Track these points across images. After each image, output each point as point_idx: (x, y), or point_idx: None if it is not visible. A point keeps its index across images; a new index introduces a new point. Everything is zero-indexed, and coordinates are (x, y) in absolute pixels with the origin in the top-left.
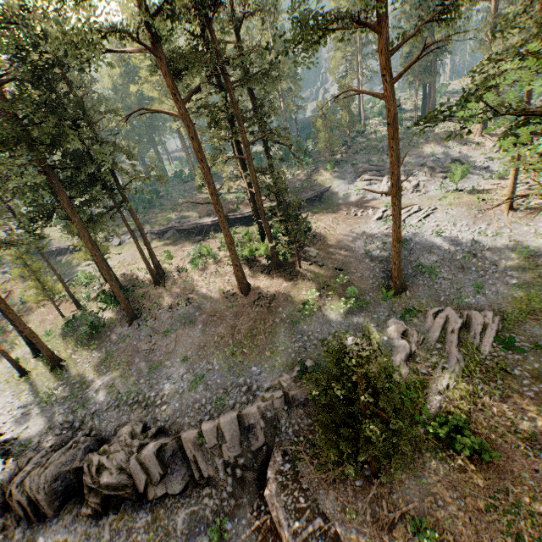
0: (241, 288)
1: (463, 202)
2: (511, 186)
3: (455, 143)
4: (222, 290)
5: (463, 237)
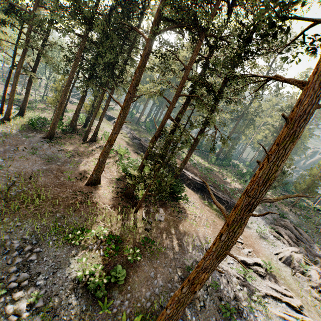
0: (90, 177)
1: None
2: None
3: None
4: (88, 169)
5: None
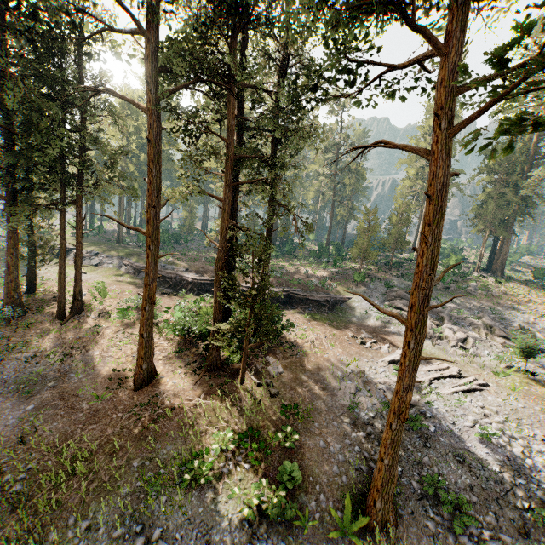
0: (136, 374)
1: (536, 395)
2: None
3: (527, 309)
4: (117, 363)
5: (533, 462)
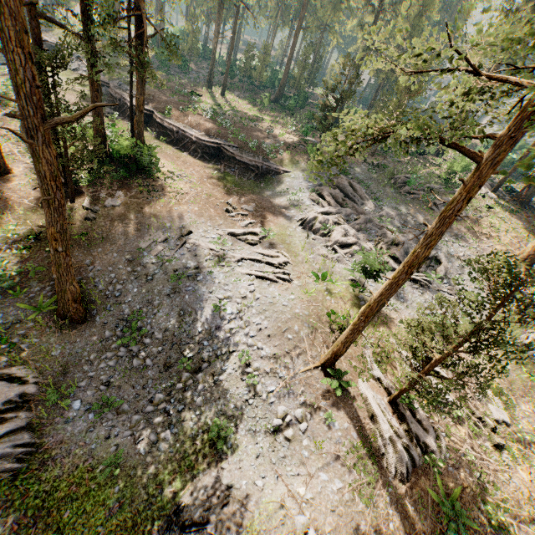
0: None
1: (325, 305)
2: (343, 339)
3: (475, 244)
4: None
5: (232, 338)
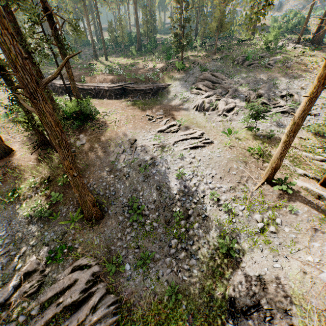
0: None
1: (242, 147)
2: (278, 156)
3: (307, 76)
4: None
5: (198, 189)
